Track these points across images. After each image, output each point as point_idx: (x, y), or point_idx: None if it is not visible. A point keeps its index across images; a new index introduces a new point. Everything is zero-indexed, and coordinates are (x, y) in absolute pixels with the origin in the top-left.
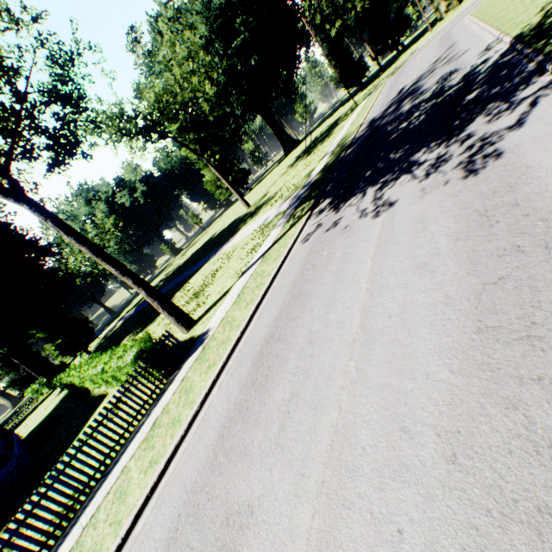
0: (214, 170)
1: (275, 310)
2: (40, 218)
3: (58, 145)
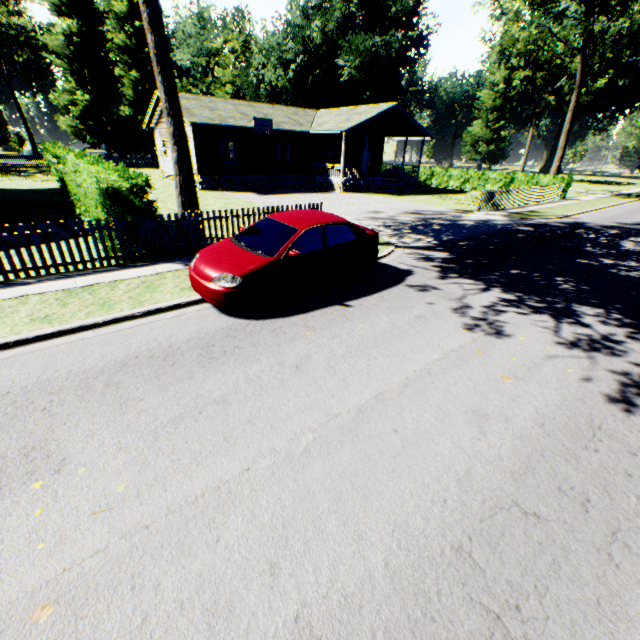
0: (530, 134)
1: (636, 207)
2: (574, 100)
3: (589, 70)
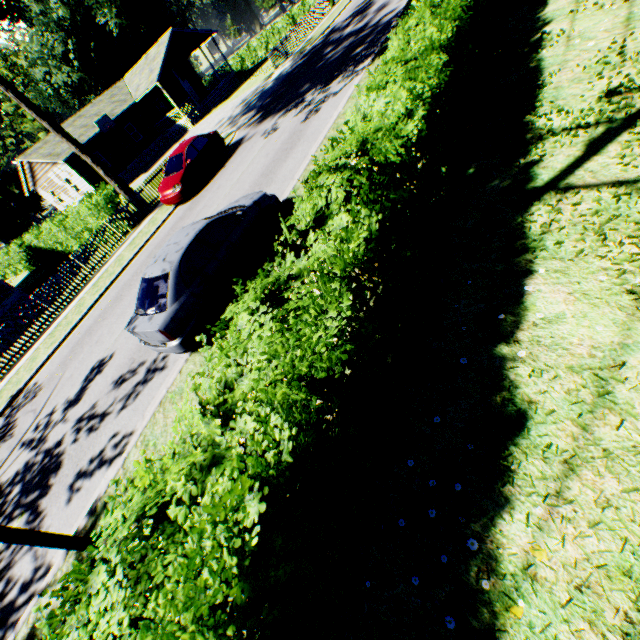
0: None
1: None
2: None
3: None
